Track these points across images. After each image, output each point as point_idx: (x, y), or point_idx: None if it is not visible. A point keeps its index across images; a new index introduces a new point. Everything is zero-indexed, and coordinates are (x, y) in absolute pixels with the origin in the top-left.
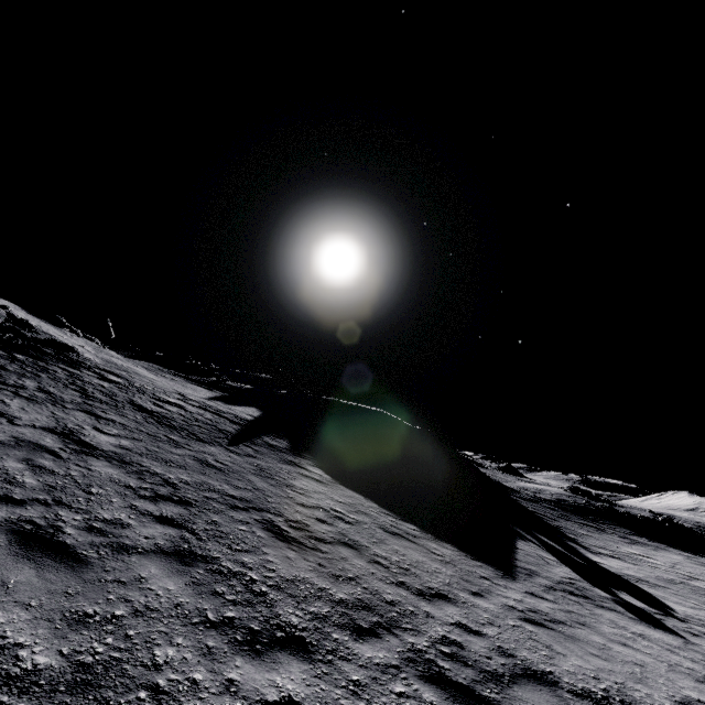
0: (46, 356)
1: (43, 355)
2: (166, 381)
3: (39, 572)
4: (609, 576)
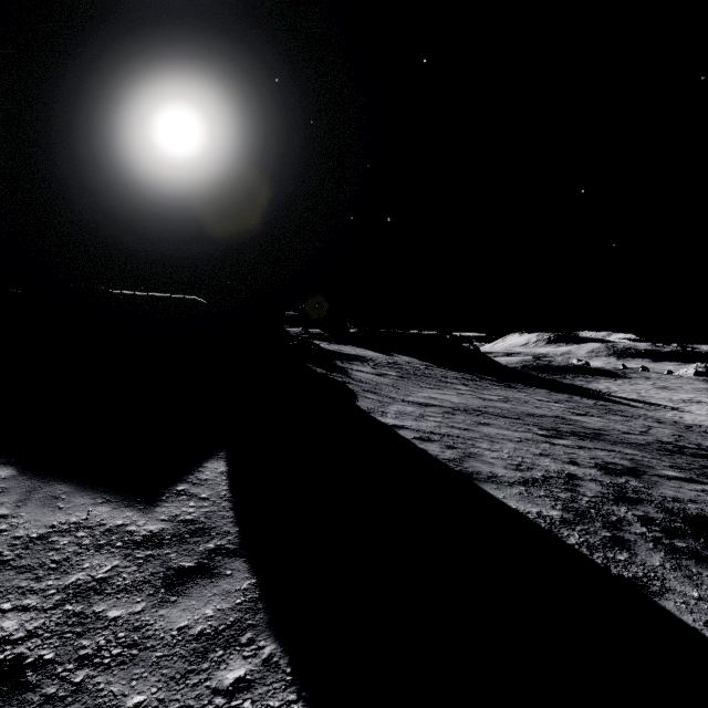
0: (353, 357)
1: (352, 357)
2: (345, 349)
3: (669, 430)
4: (639, 401)
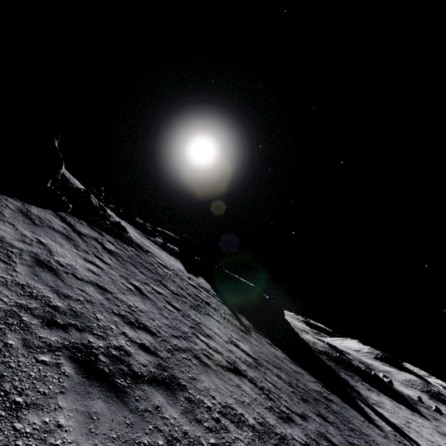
0: (132, 243)
1: (130, 242)
2: (161, 253)
3: None
4: (394, 426)
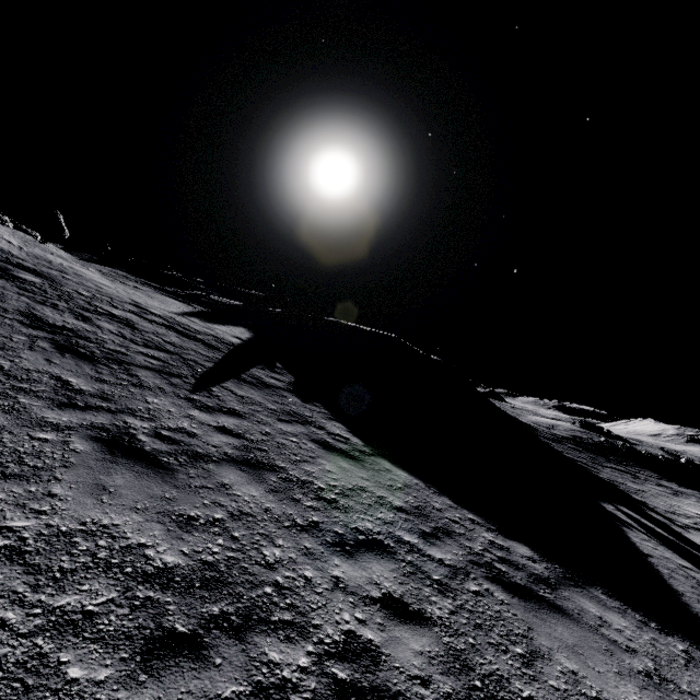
0: None
1: None
2: (124, 289)
3: None
4: None
